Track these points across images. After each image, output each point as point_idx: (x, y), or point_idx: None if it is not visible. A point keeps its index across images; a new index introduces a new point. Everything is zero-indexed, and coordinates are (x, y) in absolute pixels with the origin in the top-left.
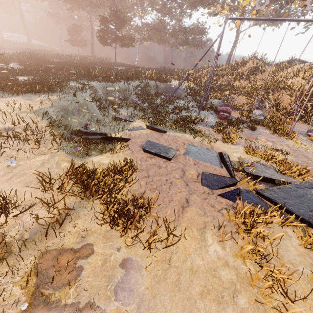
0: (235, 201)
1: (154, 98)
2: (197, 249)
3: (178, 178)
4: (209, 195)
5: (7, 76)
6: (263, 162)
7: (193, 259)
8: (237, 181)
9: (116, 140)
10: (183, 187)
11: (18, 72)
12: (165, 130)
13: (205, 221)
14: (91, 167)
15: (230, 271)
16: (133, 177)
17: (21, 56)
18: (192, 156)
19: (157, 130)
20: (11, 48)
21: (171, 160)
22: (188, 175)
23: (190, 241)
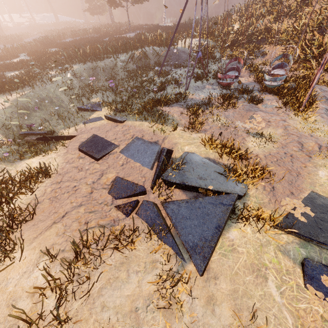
0: (128, 216)
1: (147, 71)
2: (20, 274)
3: (89, 184)
4: (104, 206)
5: (4, 73)
6: (217, 158)
7: (8, 284)
8: (145, 189)
9: (55, 139)
10: (82, 196)
11: (13, 66)
12: (123, 119)
13: (55, 243)
14: (18, 171)
15: (29, 303)
16: (45, 183)
17: (33, 44)
18: (128, 154)
19: (114, 120)
20: (38, 33)
21: (99, 160)
22: (102, 180)
23: (23, 264)
